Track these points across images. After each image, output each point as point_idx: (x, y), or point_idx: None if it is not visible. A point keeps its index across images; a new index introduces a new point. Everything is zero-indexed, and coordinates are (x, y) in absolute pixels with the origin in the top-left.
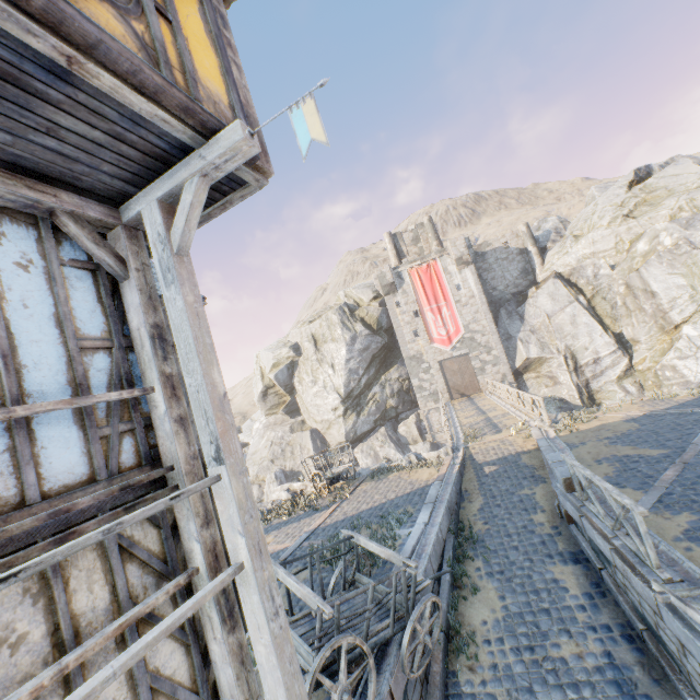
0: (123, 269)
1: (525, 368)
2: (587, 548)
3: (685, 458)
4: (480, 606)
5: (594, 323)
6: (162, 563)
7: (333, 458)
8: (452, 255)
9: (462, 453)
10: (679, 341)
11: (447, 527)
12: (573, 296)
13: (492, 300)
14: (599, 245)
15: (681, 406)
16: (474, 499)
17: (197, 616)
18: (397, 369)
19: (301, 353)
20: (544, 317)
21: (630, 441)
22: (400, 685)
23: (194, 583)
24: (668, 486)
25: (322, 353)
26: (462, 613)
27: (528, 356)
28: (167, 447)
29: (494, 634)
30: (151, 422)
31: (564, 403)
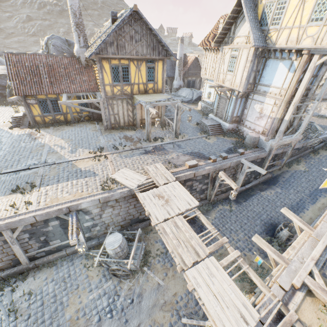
0: (326, 64)
1: None
2: None
3: None
4: (324, 152)
5: None
6: (298, 109)
7: None
8: None
9: None
10: None
11: None
12: None
13: None
14: None
15: None
16: None
17: (295, 117)
18: None
19: None
20: None
21: None
22: (304, 145)
23: (299, 113)
24: None
25: None
26: (319, 151)
27: None
28: (310, 95)
29: (323, 156)
30: (309, 90)
31: None
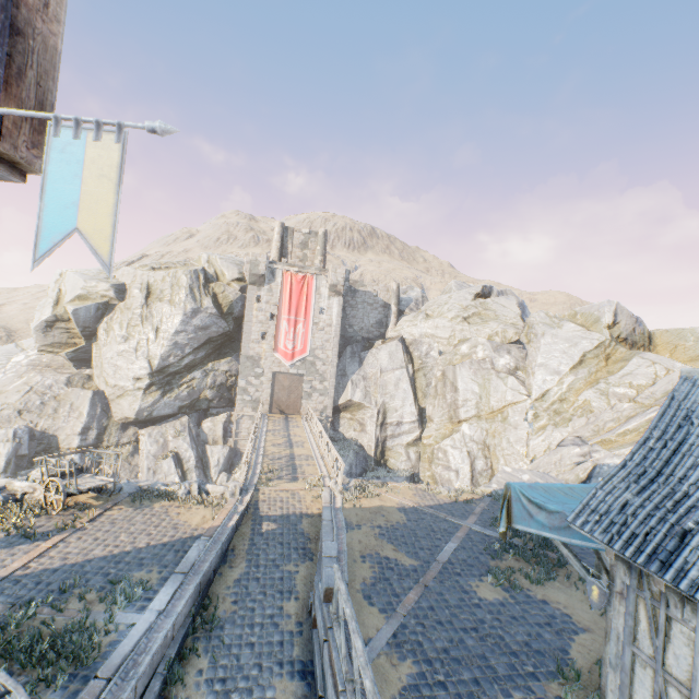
0: None
1: (345, 407)
2: (319, 665)
3: (427, 579)
4: None
5: (411, 392)
6: None
7: (109, 433)
8: (329, 279)
9: (249, 498)
10: (457, 434)
11: (187, 613)
12: (406, 363)
13: (345, 335)
14: (440, 331)
15: (441, 507)
16: (237, 564)
17: None
18: (230, 362)
19: (124, 298)
20: (378, 370)
21: (395, 538)
22: None
23: None
24: (407, 614)
25: (150, 311)
26: None
27: (352, 398)
28: None
29: None
30: None
31: (362, 450)
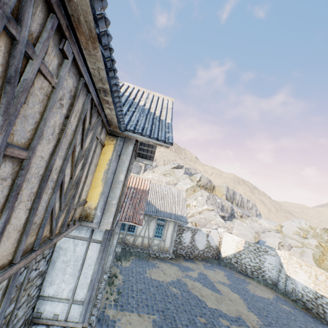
0: None
1: None
2: None
3: None
4: None
5: None
6: None
7: None
8: None
9: None
10: None
11: None
12: None
13: None
14: (155, 177)
15: None
16: None
17: None
18: None
19: None
20: None
21: None
22: None
23: None
24: None
25: None
26: None
27: None
28: None
29: None
30: None
31: None
